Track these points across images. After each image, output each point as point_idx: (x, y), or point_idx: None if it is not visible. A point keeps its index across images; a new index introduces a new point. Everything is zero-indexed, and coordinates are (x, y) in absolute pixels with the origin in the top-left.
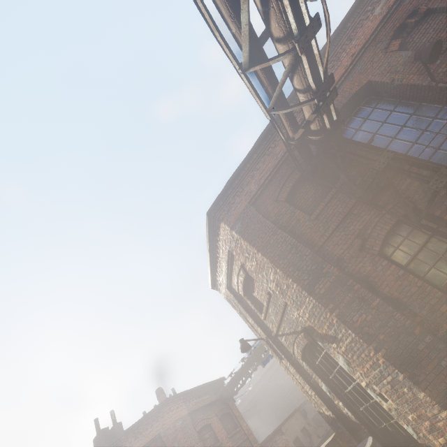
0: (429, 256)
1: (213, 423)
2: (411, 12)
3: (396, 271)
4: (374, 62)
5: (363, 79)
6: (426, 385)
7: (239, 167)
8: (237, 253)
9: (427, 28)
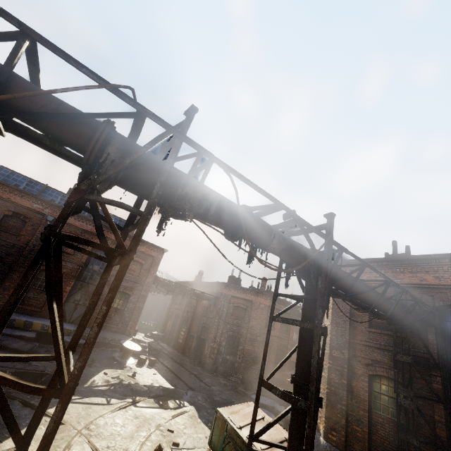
0: (385, 400)
1: None
2: None
3: (365, 386)
4: None
5: None
6: (327, 410)
7: (368, 259)
8: None
9: None
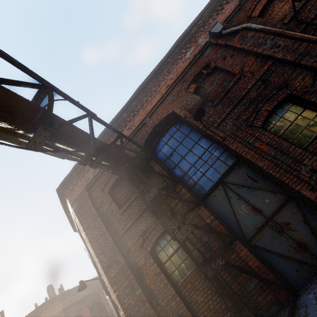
0: (177, 260)
1: (83, 313)
2: (205, 65)
3: (156, 268)
4: (179, 96)
5: (170, 109)
6: None
7: None
8: (76, 223)
9: (213, 80)
